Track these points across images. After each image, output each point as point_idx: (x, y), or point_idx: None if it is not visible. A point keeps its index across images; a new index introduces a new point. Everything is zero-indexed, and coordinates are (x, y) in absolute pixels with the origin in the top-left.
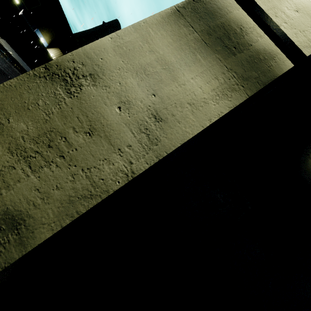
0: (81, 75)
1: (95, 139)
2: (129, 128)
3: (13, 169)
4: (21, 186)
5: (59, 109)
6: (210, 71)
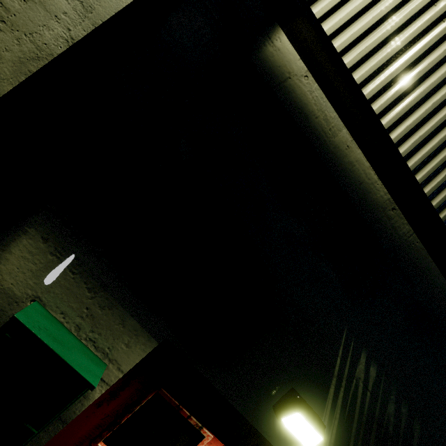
0: None
1: (30, 6)
2: None
3: None
4: None
5: None
6: None
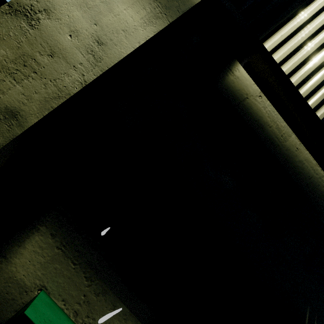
0: (37, 10)
1: (56, 60)
2: (79, 51)
3: (4, 82)
4: (12, 92)
5: (26, 38)
6: (139, 3)
